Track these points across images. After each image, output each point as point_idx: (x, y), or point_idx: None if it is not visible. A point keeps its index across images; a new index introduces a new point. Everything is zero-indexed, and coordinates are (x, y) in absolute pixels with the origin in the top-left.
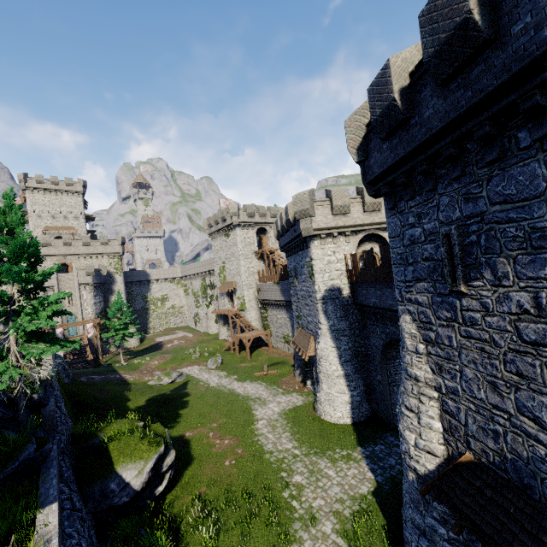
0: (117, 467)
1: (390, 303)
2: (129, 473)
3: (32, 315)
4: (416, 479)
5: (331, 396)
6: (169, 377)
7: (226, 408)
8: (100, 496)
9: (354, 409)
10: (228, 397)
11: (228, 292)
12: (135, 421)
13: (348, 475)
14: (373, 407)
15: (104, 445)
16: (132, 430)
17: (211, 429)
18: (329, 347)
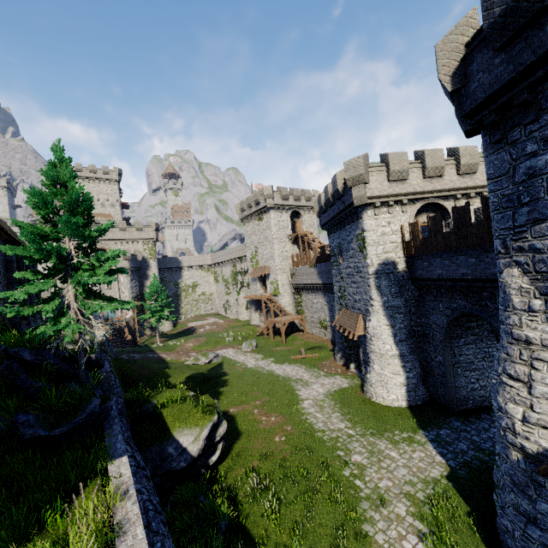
0: (174, 431)
1: (462, 272)
2: (185, 438)
3: (91, 272)
4: (523, 458)
5: (384, 377)
6: (206, 357)
7: (268, 387)
8: (158, 459)
9: (410, 392)
10: (268, 378)
11: (260, 277)
12: (185, 391)
13: (414, 458)
14: (429, 391)
15: (158, 411)
16: (184, 398)
17: (255, 406)
18: (382, 325)
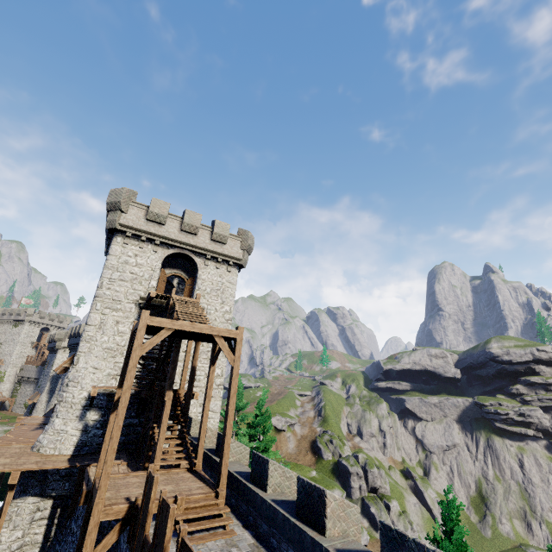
0: None
1: None
2: None
3: None
4: None
5: None
6: None
7: None
8: None
9: None
10: None
11: None
12: None
13: None
14: None
15: None
16: None
17: None
18: (45, 397)
